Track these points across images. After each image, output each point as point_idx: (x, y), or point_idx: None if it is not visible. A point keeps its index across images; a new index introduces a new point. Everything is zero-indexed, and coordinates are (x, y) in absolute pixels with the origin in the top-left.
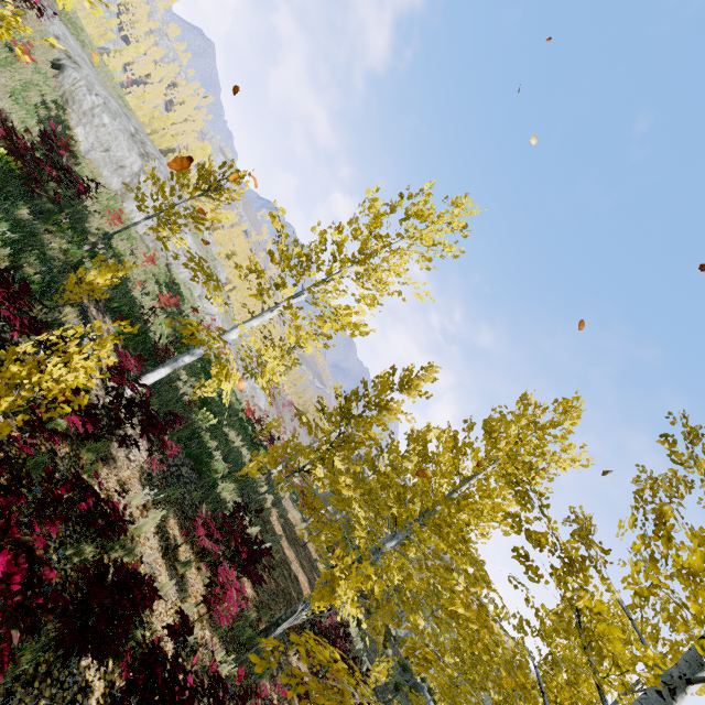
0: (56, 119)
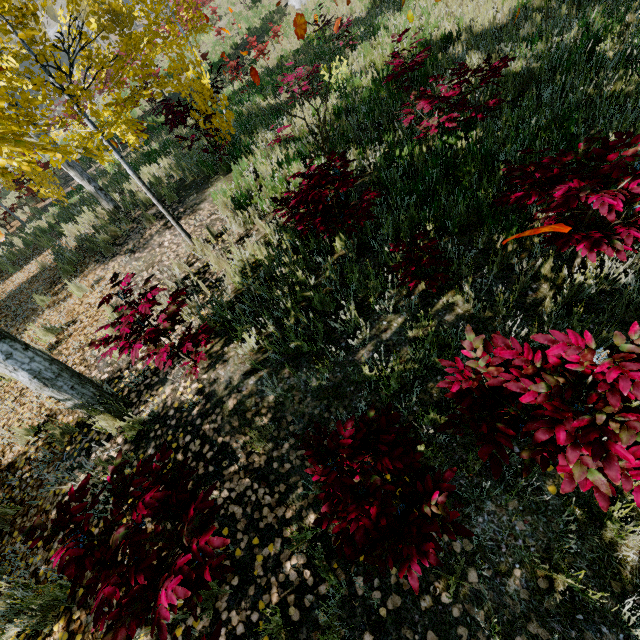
0: (256, 28)
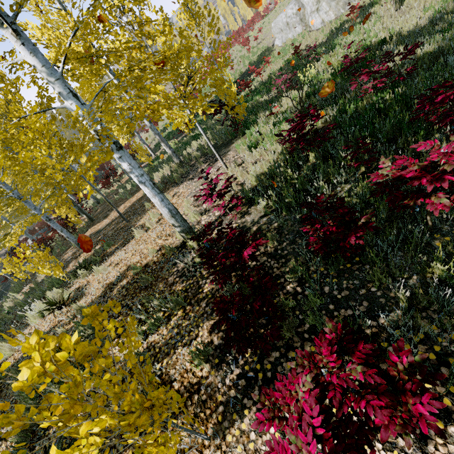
0: (254, 61)
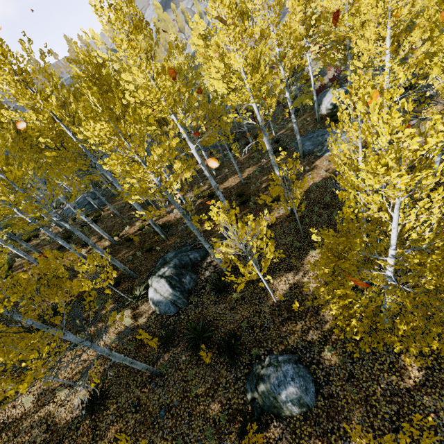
0: None
